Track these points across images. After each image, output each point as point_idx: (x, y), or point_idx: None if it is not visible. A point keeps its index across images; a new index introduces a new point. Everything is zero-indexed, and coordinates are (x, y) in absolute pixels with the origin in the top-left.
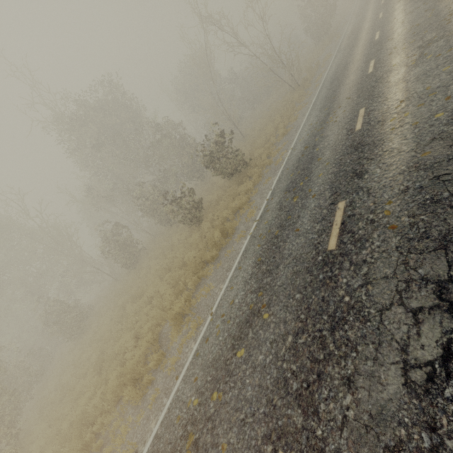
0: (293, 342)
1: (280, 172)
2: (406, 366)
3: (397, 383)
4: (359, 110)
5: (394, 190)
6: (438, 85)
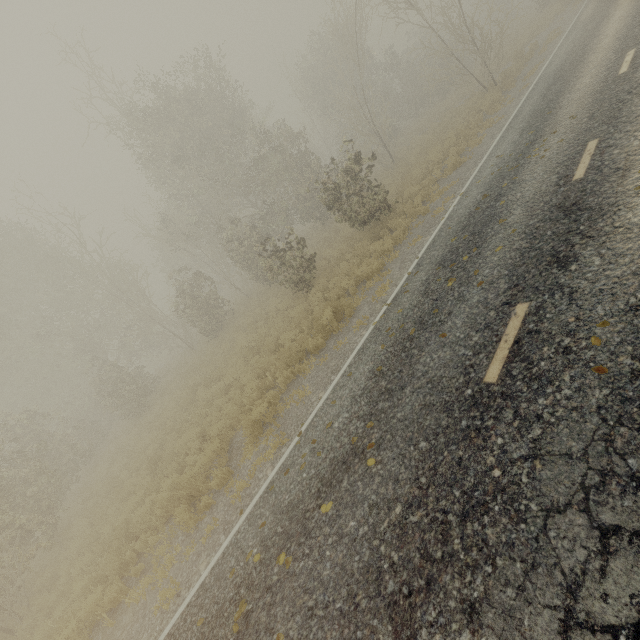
0: (401, 516)
1: (437, 231)
2: (569, 619)
3: None
4: (588, 143)
5: (617, 303)
6: None
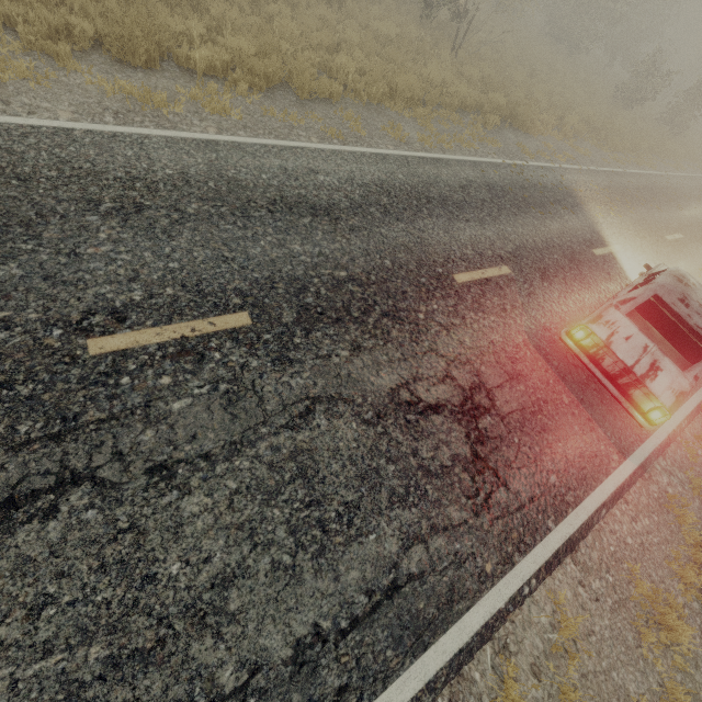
0: None
1: None
2: None
3: None
4: None
5: None
6: None
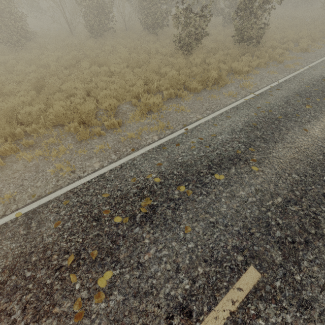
0: (283, 204)
1: (292, 76)
2: None
3: None
4: None
5: None
6: None
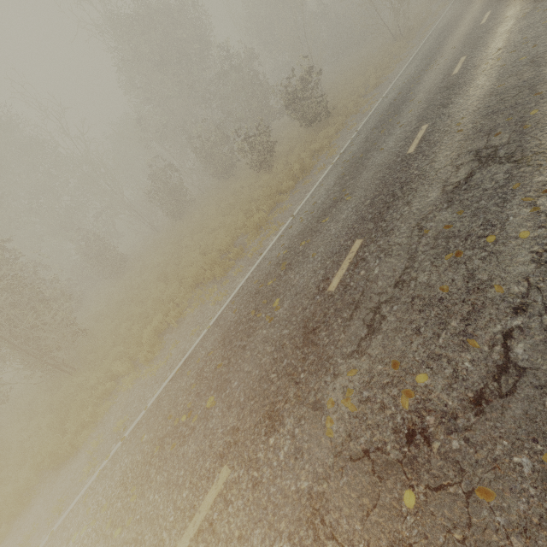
0: (371, 202)
1: (368, 117)
2: (445, 187)
3: (437, 194)
4: (461, 58)
5: (469, 111)
6: (533, 36)
